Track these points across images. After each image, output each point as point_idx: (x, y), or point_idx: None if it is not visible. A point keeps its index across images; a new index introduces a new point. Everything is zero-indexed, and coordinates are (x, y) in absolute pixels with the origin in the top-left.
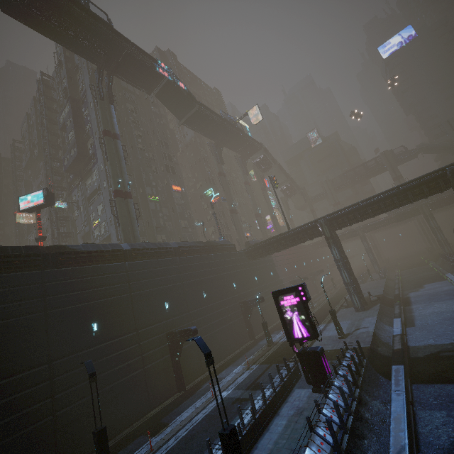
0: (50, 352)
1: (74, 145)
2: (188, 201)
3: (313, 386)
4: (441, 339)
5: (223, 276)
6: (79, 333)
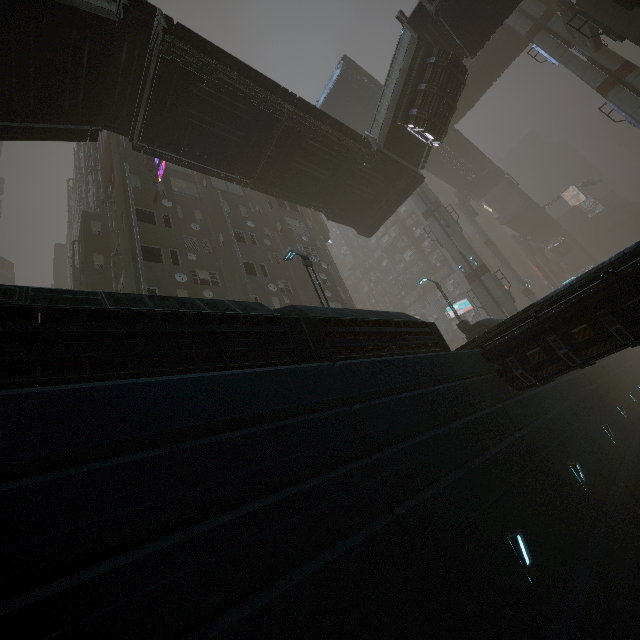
0: None
1: (417, 261)
2: None
3: None
4: None
5: None
6: None
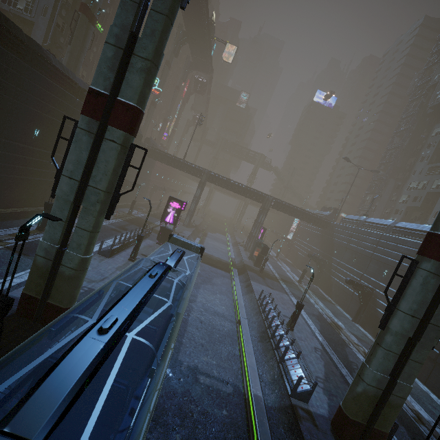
0: (3, 130)
1: None
2: None
3: (158, 241)
4: (209, 252)
5: None
6: (26, 130)
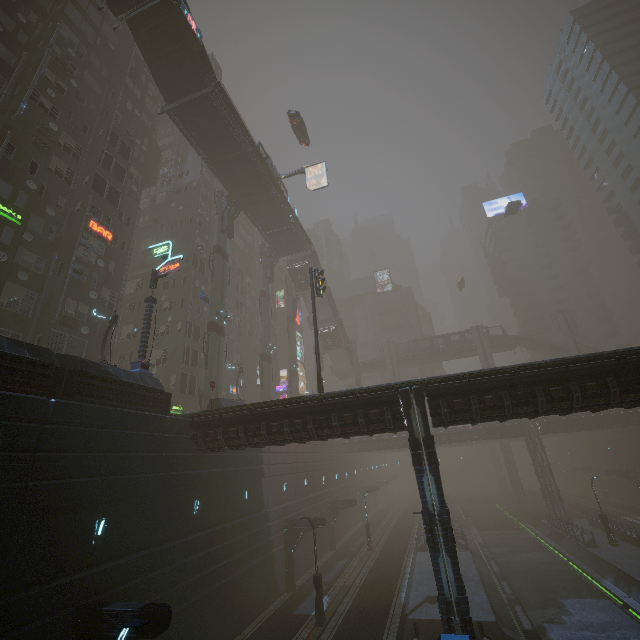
0: None
1: None
2: (122, 274)
3: None
4: None
5: (59, 490)
6: None
